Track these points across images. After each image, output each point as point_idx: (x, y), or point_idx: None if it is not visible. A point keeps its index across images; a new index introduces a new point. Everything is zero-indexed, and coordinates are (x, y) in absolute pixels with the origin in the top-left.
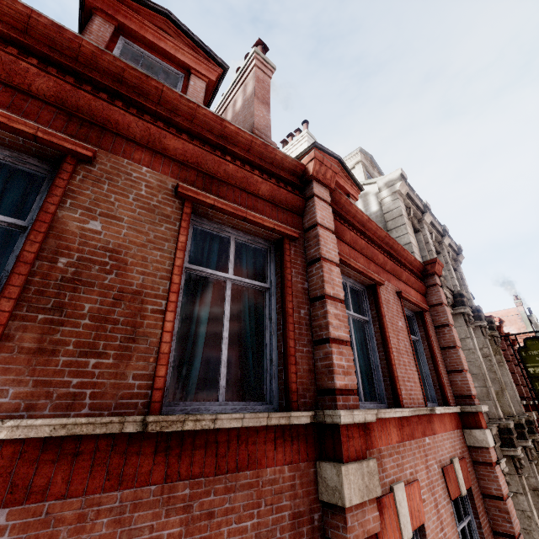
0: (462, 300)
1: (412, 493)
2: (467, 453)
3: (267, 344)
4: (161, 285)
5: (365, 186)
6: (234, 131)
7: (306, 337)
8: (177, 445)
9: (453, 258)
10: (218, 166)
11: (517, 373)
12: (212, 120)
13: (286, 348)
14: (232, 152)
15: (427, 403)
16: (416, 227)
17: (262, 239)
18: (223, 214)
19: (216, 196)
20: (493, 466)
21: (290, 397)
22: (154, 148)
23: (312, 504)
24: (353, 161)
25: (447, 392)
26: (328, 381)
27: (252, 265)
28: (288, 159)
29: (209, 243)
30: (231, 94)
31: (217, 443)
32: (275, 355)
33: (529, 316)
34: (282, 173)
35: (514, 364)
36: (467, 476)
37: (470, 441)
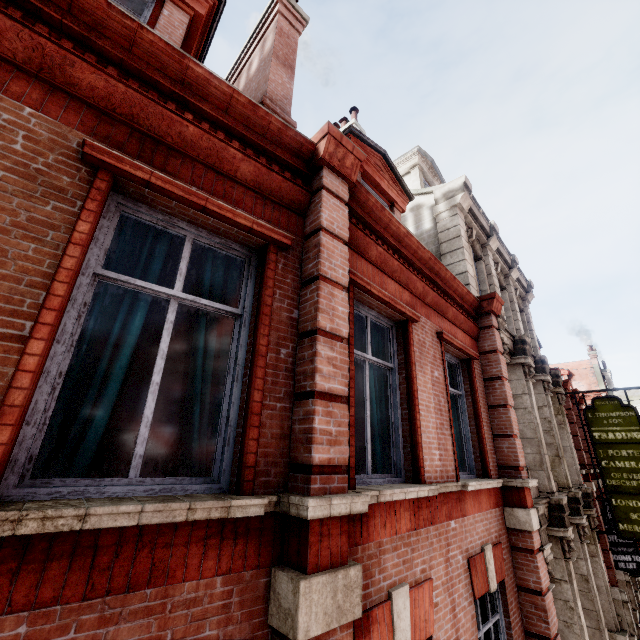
0: (524, 347)
1: (420, 597)
2: (505, 537)
3: (226, 395)
4: (28, 296)
5: (418, 196)
6: (202, 77)
7: (283, 387)
8: (14, 554)
9: (521, 297)
10: (168, 125)
11: (580, 436)
12: (165, 54)
13: (248, 402)
14: (197, 108)
15: (459, 477)
16: (478, 254)
17: (238, 244)
18: (169, 198)
19: (161, 171)
20: (535, 555)
21: (243, 474)
22: (52, 81)
23: (255, 630)
24: (408, 164)
25: (489, 461)
26: (304, 454)
27: (220, 281)
28: (289, 132)
29: (154, 244)
30: (247, 54)
31: (97, 548)
32: (235, 412)
33: (603, 370)
34: (279, 151)
35: (578, 425)
36: (501, 566)
37: (510, 522)
